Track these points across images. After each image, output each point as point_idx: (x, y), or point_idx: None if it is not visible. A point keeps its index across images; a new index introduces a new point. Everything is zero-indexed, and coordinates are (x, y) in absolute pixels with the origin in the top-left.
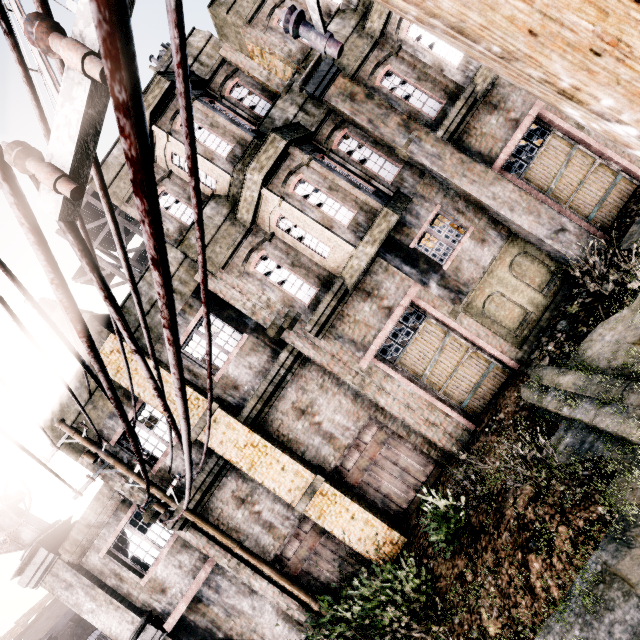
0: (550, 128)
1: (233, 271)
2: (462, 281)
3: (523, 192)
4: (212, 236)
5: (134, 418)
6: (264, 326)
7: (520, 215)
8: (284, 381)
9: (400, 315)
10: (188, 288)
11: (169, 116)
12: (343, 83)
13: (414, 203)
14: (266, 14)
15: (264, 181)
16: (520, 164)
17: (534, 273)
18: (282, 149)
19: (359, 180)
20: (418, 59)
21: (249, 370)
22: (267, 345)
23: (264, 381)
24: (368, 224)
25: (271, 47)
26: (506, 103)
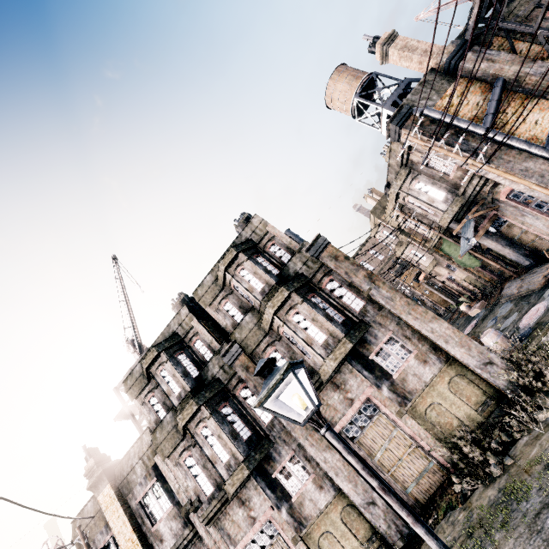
0: (379, 408)
1: (173, 460)
2: (303, 515)
3: (346, 463)
4: (165, 437)
5: (105, 546)
6: (182, 504)
7: (342, 480)
8: (187, 548)
9: (258, 528)
10: (150, 463)
11: (156, 366)
12: (244, 359)
13: (279, 444)
14: (218, 302)
15: (185, 424)
16: (356, 429)
17: (359, 525)
18: (194, 411)
19: (244, 424)
20: (291, 347)
21: (170, 531)
22: (182, 517)
23: (173, 546)
24: (235, 467)
25: (217, 321)
26: (345, 385)
